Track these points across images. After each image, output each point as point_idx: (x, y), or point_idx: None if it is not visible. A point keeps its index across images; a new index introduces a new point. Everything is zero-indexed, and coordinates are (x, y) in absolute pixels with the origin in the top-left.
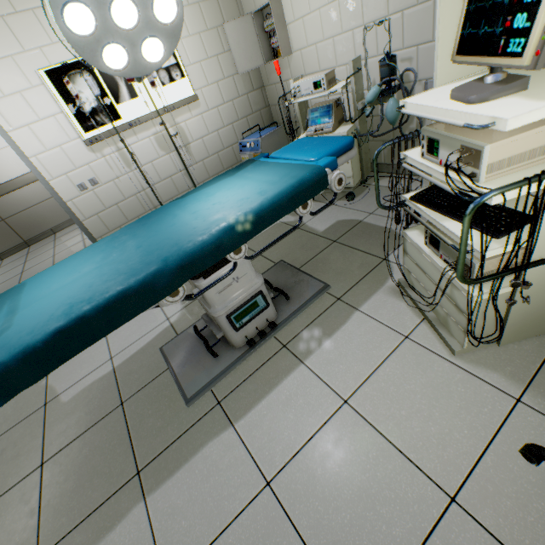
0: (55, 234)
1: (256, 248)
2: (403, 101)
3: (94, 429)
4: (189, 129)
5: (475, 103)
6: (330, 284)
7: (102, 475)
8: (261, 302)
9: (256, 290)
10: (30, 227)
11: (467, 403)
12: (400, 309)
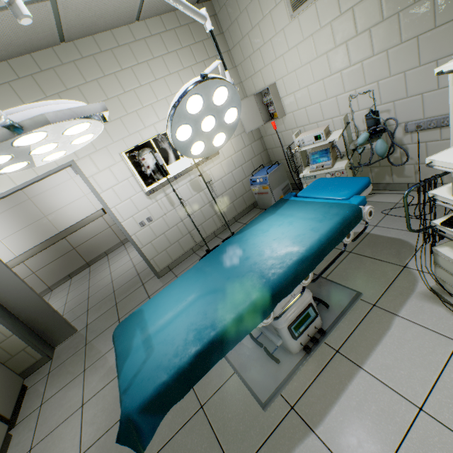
0: (108, 255)
1: None
2: (429, 159)
3: (183, 431)
4: (212, 174)
5: None
6: (361, 292)
7: None
8: (312, 313)
9: (307, 303)
10: (91, 252)
11: None
12: (440, 314)
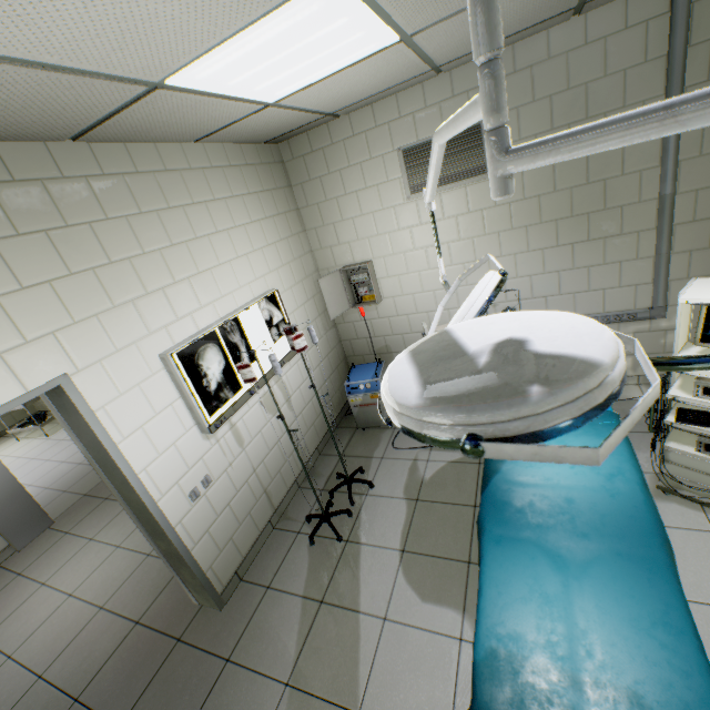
0: None
1: (459, 500)
2: None
3: None
4: (289, 381)
5: None
6: None
7: None
8: None
9: None
10: None
11: None
12: (678, 510)
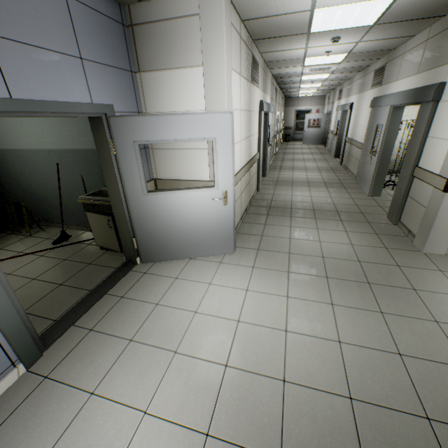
0: (257, 199)
1: None
2: None
3: None
4: None
5: None
6: None
7: None
8: None
9: None
10: (251, 191)
11: None
12: None
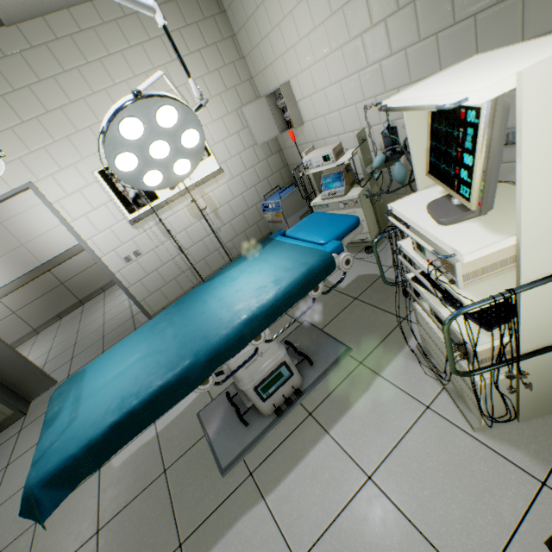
0: (105, 292)
1: None
2: (390, 206)
3: (141, 497)
4: (217, 197)
5: (444, 224)
6: (352, 346)
7: (149, 546)
8: (285, 372)
9: (280, 361)
10: (84, 288)
11: (491, 484)
12: (421, 375)
